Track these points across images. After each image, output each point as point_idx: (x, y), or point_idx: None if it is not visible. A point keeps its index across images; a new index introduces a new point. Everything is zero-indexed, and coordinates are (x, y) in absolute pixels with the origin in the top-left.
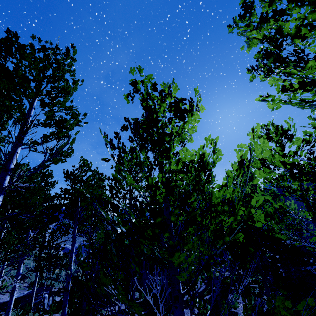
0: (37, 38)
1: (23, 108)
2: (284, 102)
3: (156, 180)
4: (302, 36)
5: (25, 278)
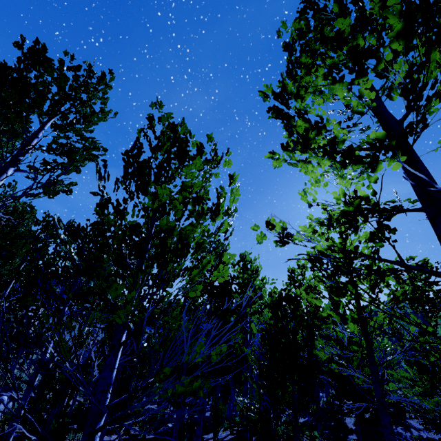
0: (71, 55)
1: (31, 127)
2: (285, 161)
3: (106, 200)
4: (301, 96)
5: None
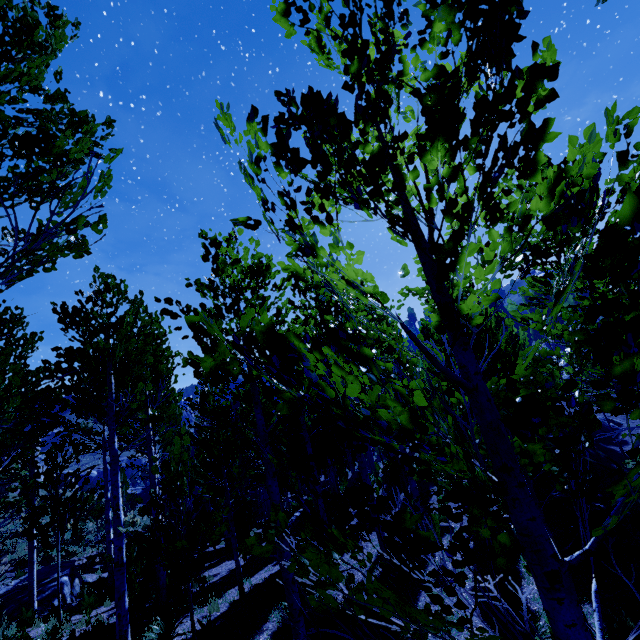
0: None
1: None
2: None
3: None
4: None
5: (2, 554)
